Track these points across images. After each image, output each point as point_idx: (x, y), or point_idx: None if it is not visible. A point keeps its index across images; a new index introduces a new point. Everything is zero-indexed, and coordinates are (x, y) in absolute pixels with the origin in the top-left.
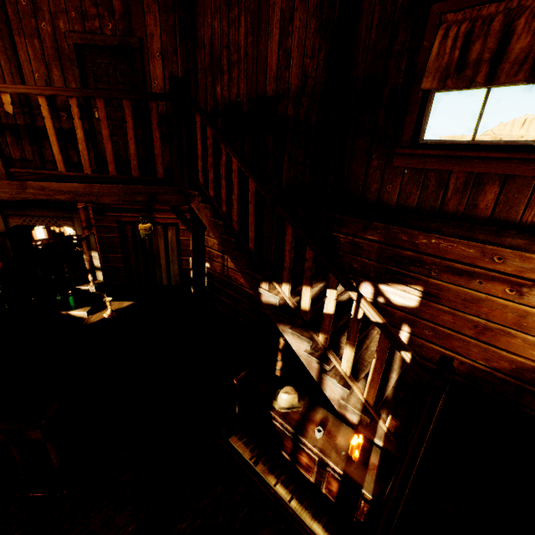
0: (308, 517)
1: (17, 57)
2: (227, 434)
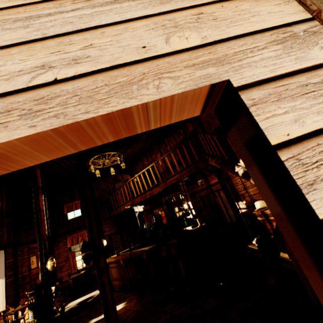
0: (286, 255)
1: (164, 159)
2: (247, 244)
